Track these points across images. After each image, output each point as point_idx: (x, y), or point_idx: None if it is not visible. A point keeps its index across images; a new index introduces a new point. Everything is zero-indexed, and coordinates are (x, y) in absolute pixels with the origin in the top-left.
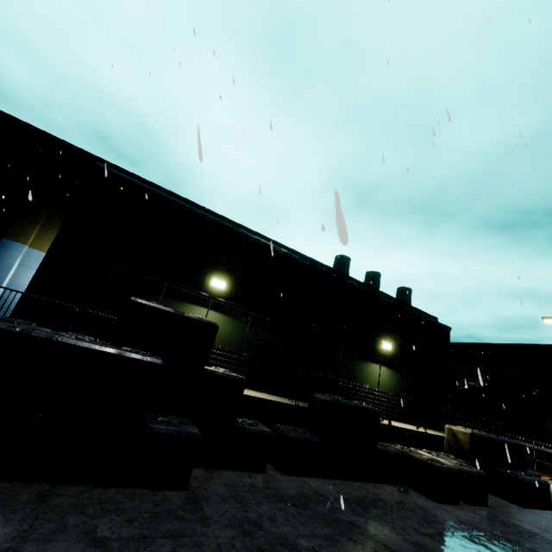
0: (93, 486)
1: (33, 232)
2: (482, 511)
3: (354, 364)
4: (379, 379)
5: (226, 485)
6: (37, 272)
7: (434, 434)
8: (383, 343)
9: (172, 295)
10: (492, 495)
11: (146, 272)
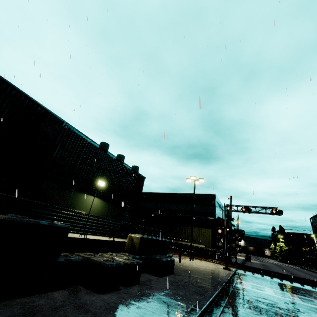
0: None
1: None
2: (133, 289)
3: (71, 195)
4: (91, 206)
5: None
6: None
7: (120, 241)
8: (99, 181)
9: None
10: (146, 274)
11: None
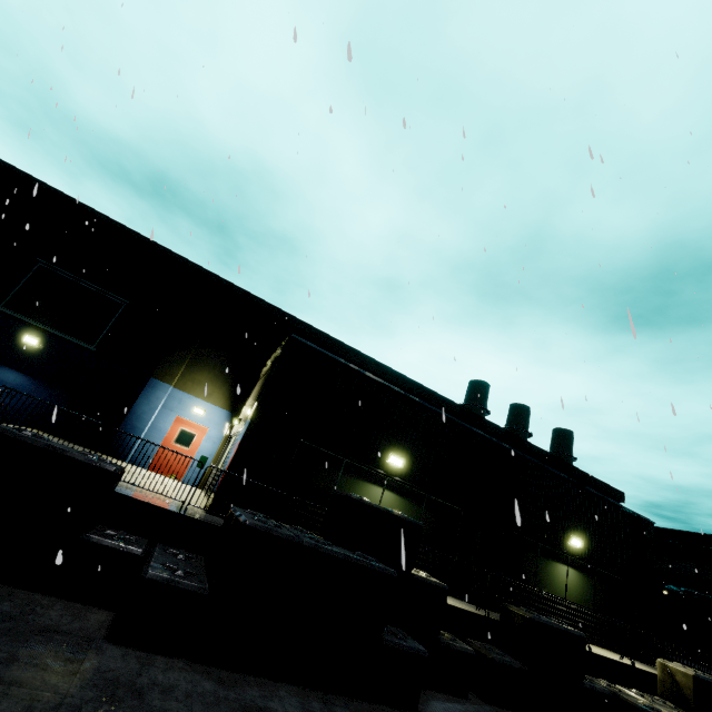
0: (349, 698)
1: (179, 371)
2: None
3: (536, 563)
4: (566, 584)
5: (446, 710)
6: (239, 448)
7: (643, 669)
8: (571, 539)
9: (350, 472)
10: None
11: (328, 447)
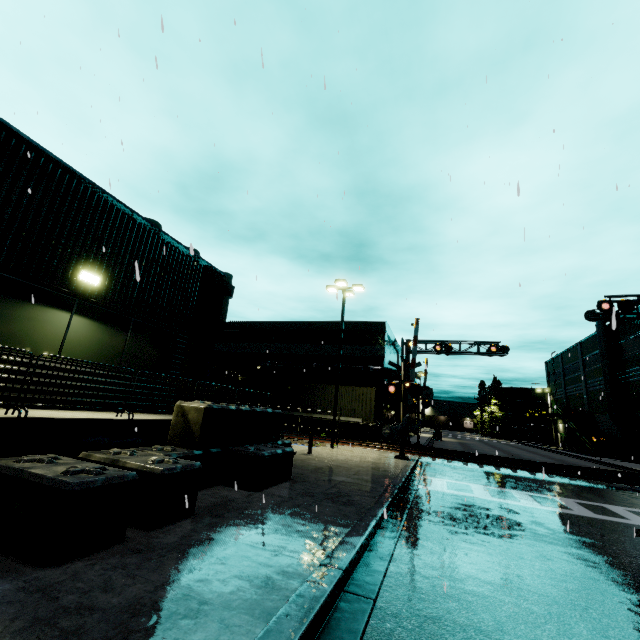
0: None
1: None
2: (169, 534)
3: None
4: (63, 338)
5: None
6: None
7: (150, 419)
8: (80, 272)
9: None
10: (222, 487)
11: None
